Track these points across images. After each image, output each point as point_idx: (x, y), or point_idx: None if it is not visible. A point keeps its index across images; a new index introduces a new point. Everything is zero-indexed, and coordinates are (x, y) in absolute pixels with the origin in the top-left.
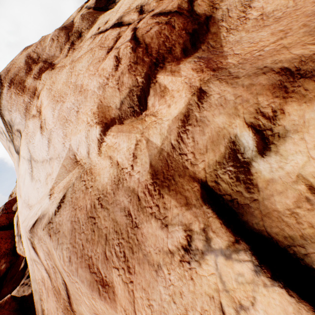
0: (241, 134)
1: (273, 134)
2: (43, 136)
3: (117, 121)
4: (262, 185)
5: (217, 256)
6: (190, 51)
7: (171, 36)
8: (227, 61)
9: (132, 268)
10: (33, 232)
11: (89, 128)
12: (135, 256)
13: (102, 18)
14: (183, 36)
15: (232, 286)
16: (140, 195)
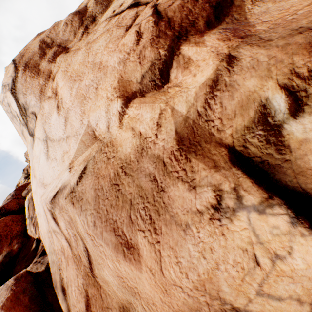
0: (272, 97)
1: (307, 95)
2: (59, 115)
3: (139, 94)
4: (294, 146)
5: (250, 212)
6: (213, 24)
7: (194, 9)
8: (255, 29)
9: (158, 229)
10: (54, 202)
11: (109, 102)
12: (162, 218)
13: (116, 2)
14: (207, 9)
15: (267, 238)
16: (165, 161)
